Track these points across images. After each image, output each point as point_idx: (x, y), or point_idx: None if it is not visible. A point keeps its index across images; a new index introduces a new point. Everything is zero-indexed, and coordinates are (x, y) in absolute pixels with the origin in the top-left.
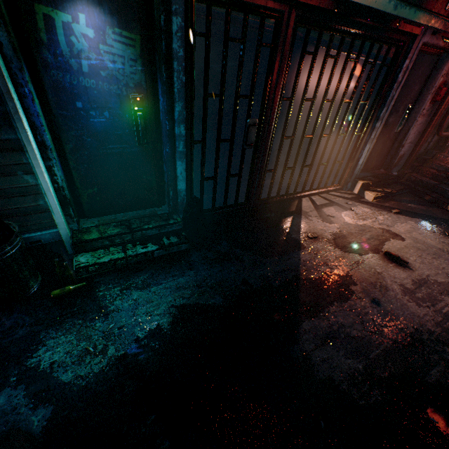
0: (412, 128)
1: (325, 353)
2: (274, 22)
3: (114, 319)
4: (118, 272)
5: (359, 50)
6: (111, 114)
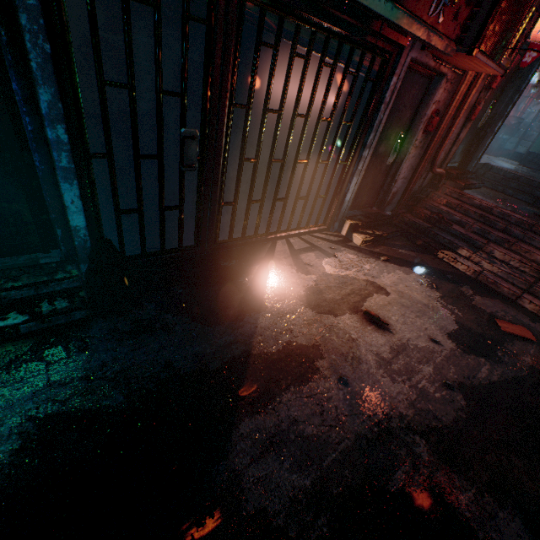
0: (405, 161)
1: (263, 468)
2: None
3: None
4: None
5: (336, 53)
6: None
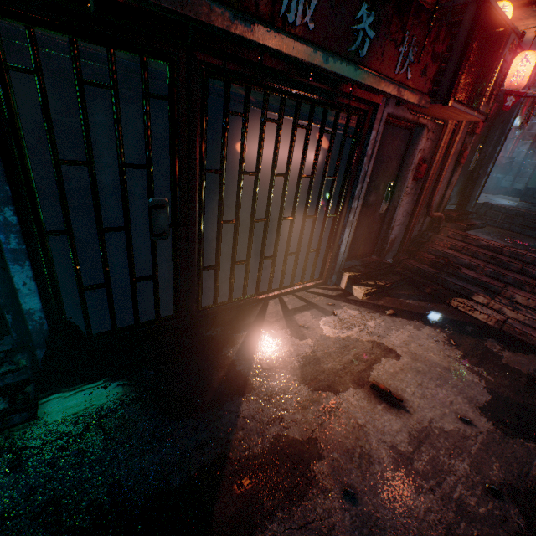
0: (399, 207)
1: None
2: (167, 67)
3: None
4: None
5: (309, 115)
6: None
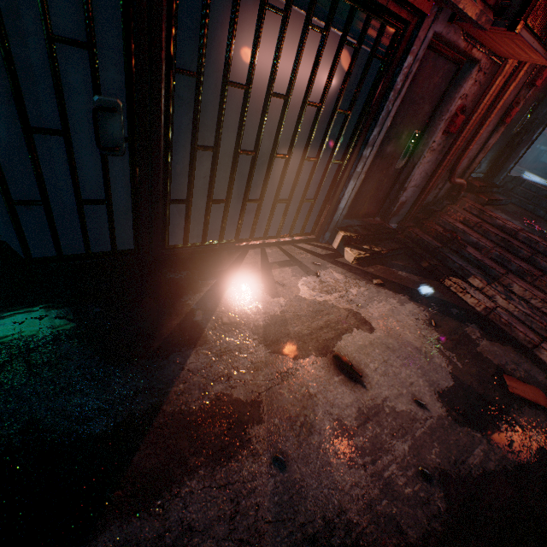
0: (418, 166)
1: None
2: None
3: None
4: None
5: (329, 12)
6: None
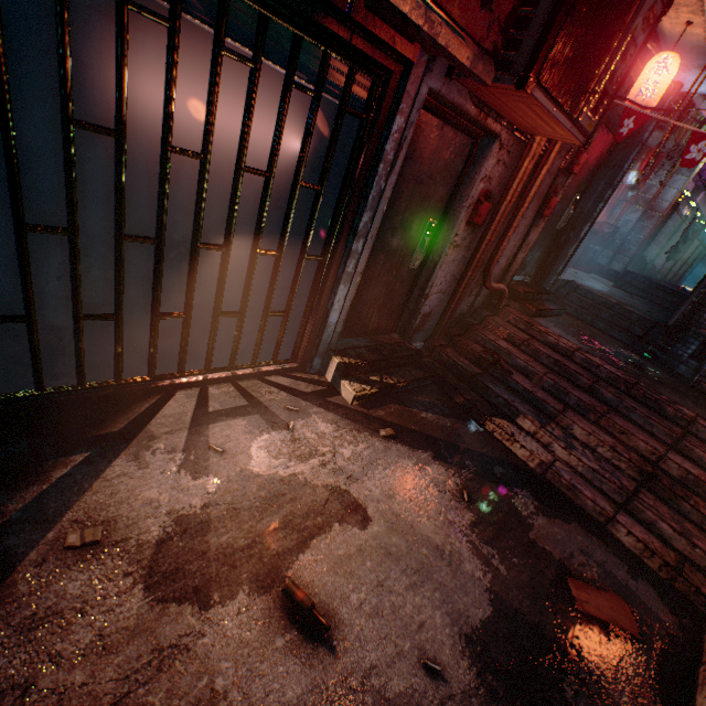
0: (440, 265)
1: None
2: None
3: None
4: None
5: (257, 36)
6: None
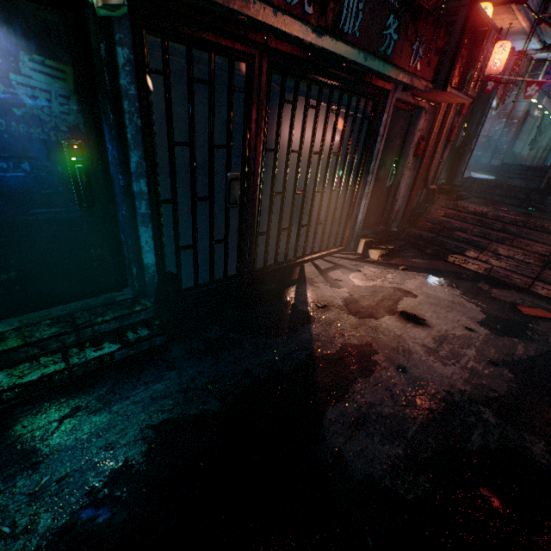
0: (402, 181)
1: (358, 444)
2: (245, 66)
3: (49, 468)
4: (56, 393)
5: (338, 101)
6: (33, 166)
